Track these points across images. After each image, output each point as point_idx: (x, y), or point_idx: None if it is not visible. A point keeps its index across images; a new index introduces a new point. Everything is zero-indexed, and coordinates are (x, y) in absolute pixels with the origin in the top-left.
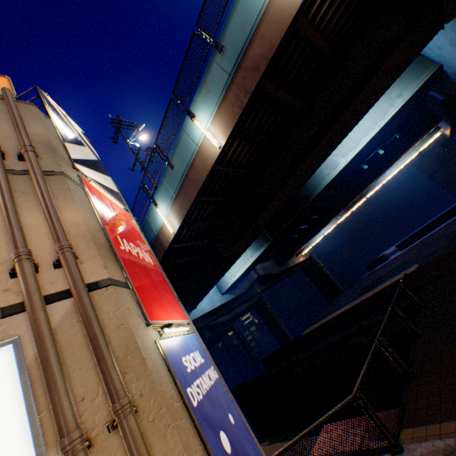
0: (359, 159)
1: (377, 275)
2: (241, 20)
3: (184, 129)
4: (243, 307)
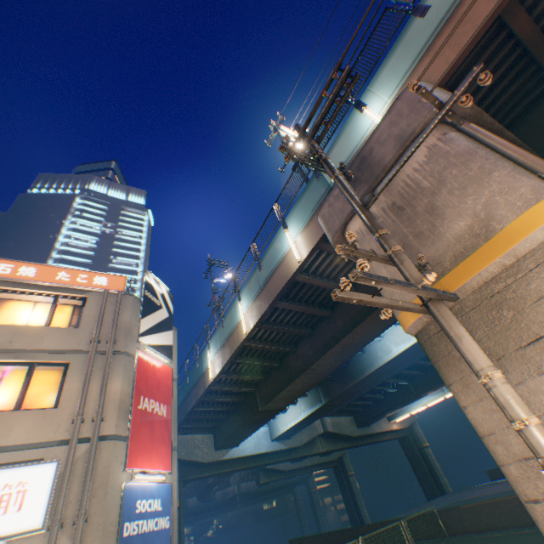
0: (419, 349)
1: (481, 491)
2: (271, 257)
3: (234, 303)
4: (315, 460)
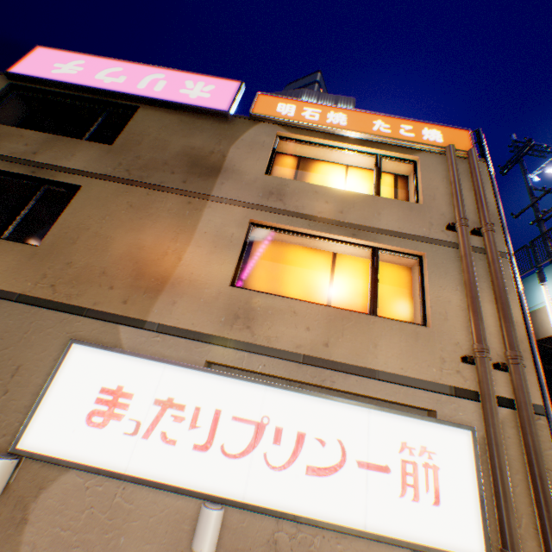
0: None
1: None
2: None
3: None
4: None
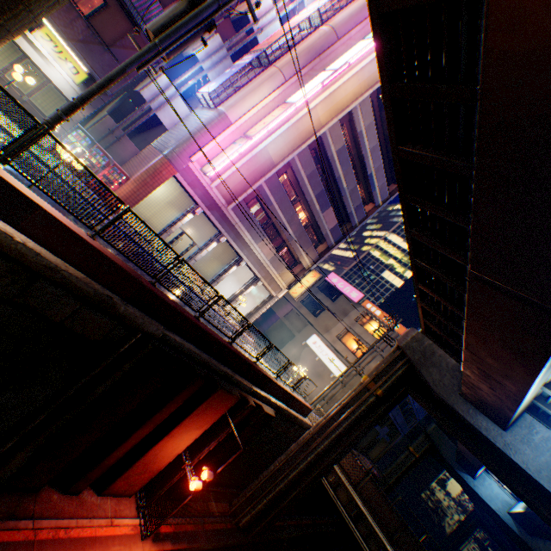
0: None
1: None
2: None
3: None
4: None
